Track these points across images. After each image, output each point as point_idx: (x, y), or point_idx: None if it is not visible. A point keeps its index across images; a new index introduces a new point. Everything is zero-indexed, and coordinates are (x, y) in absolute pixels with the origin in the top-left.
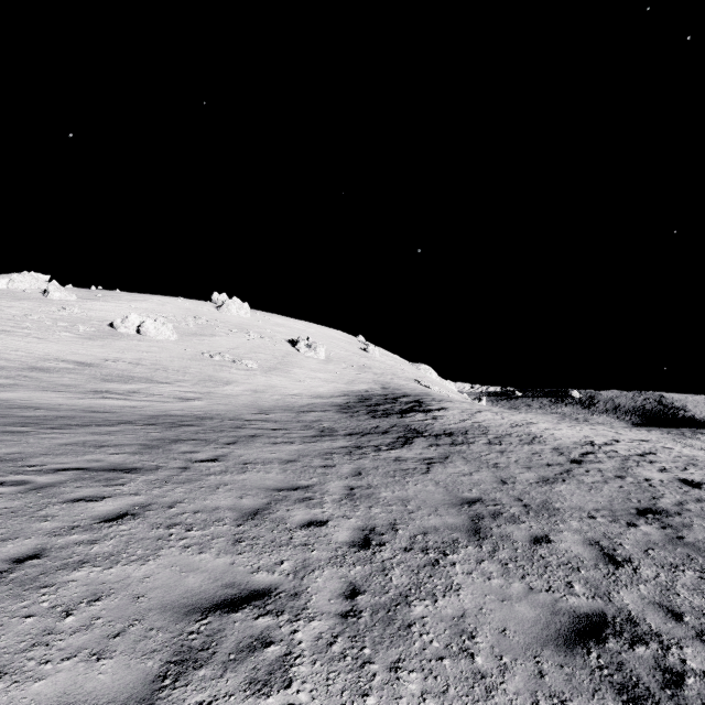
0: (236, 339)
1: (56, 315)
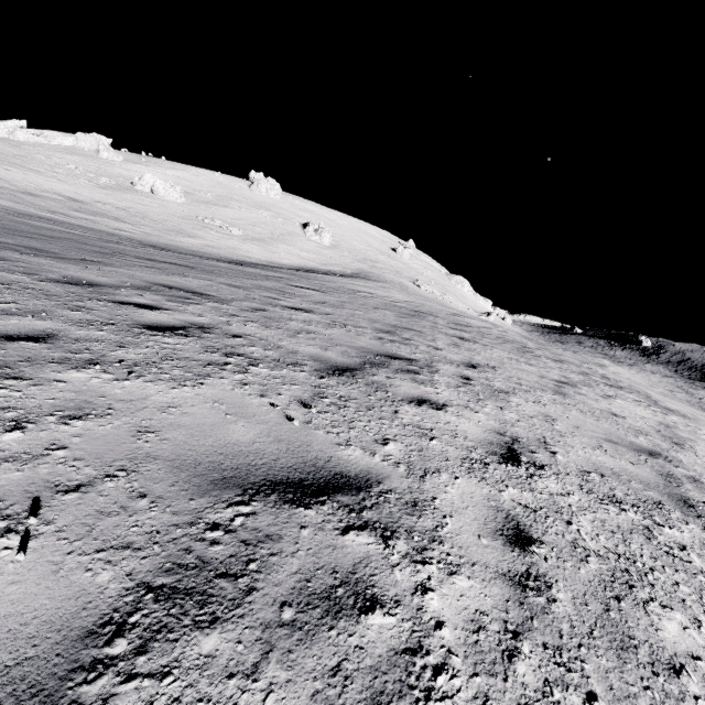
0: (246, 213)
1: (93, 169)
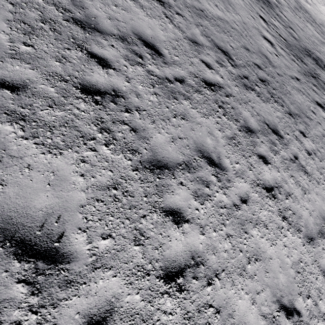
0: None
1: None
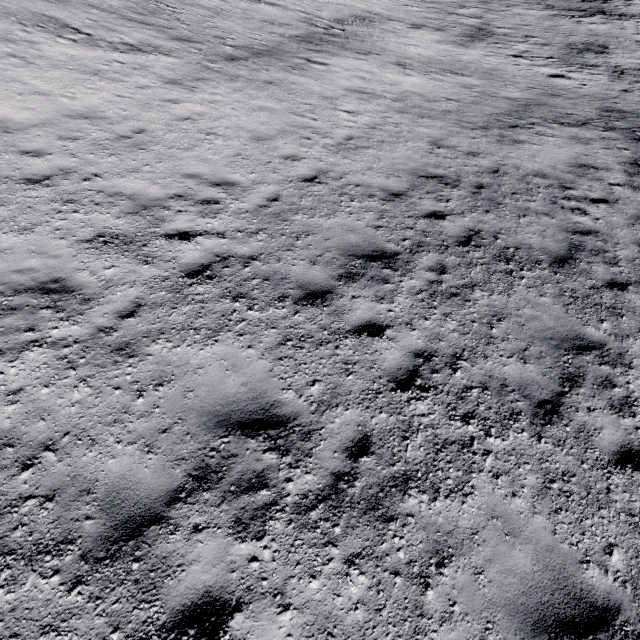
0: None
1: None
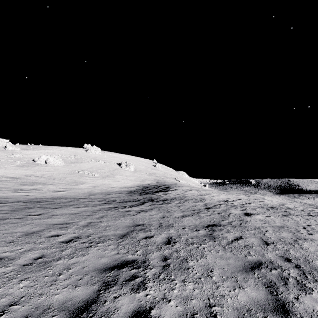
0: (92, 164)
1: (8, 157)
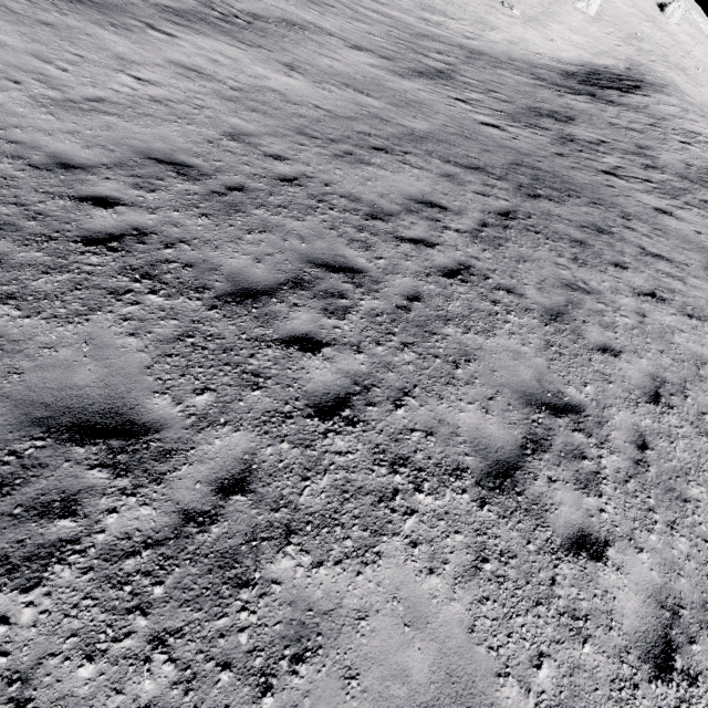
0: None
1: None
